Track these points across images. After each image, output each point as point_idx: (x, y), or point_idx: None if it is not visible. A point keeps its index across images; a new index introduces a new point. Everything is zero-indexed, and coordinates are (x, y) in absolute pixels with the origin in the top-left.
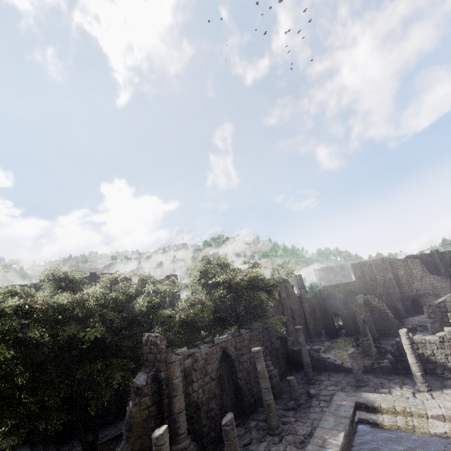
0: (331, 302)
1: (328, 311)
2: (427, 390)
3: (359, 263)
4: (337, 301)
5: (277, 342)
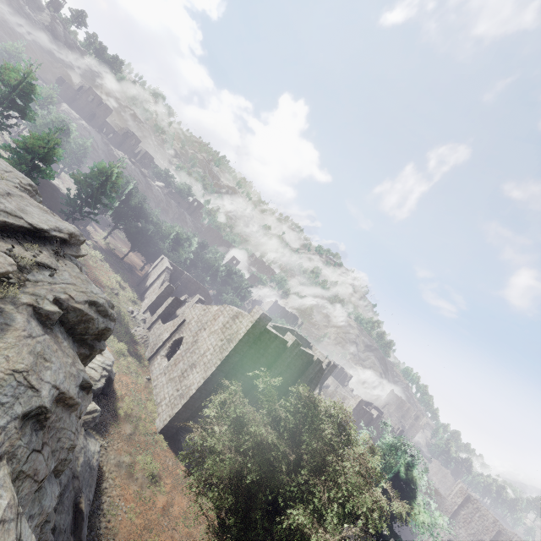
0: None
1: None
2: None
3: (470, 495)
4: None
5: None
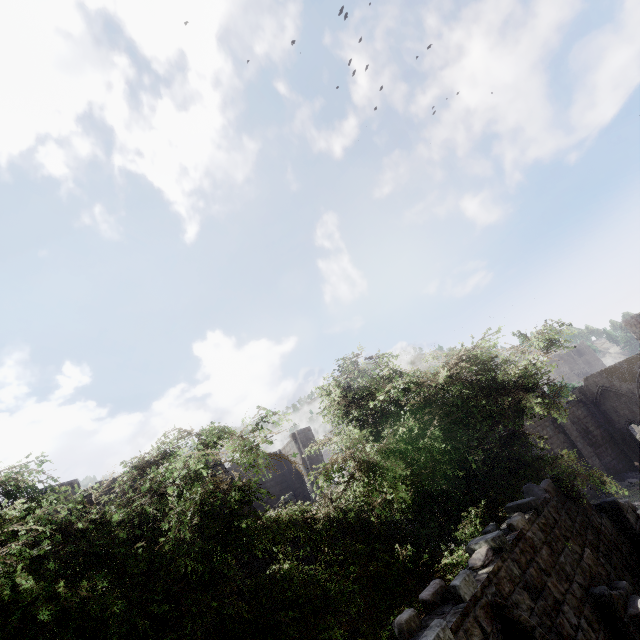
0: (613, 404)
1: (614, 422)
2: None
3: None
4: (624, 398)
5: (605, 524)
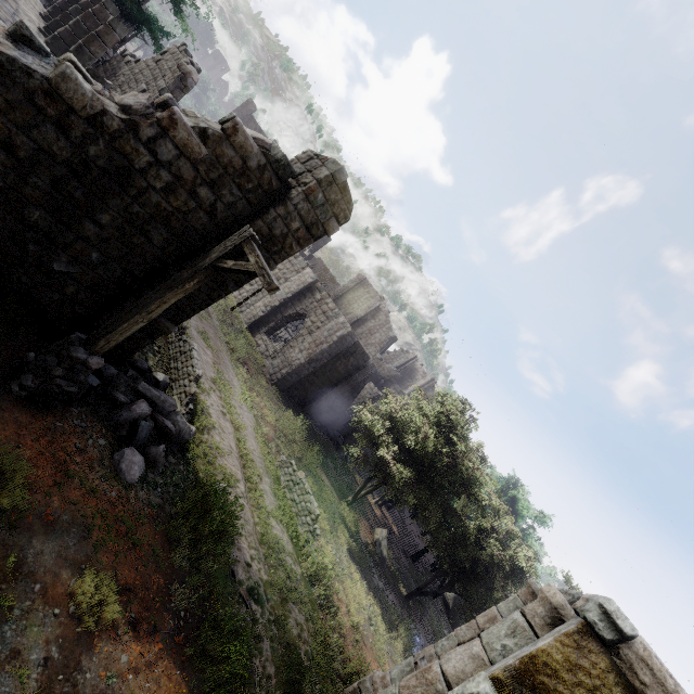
0: None
1: None
2: (41, 13)
3: (366, 281)
4: None
5: None
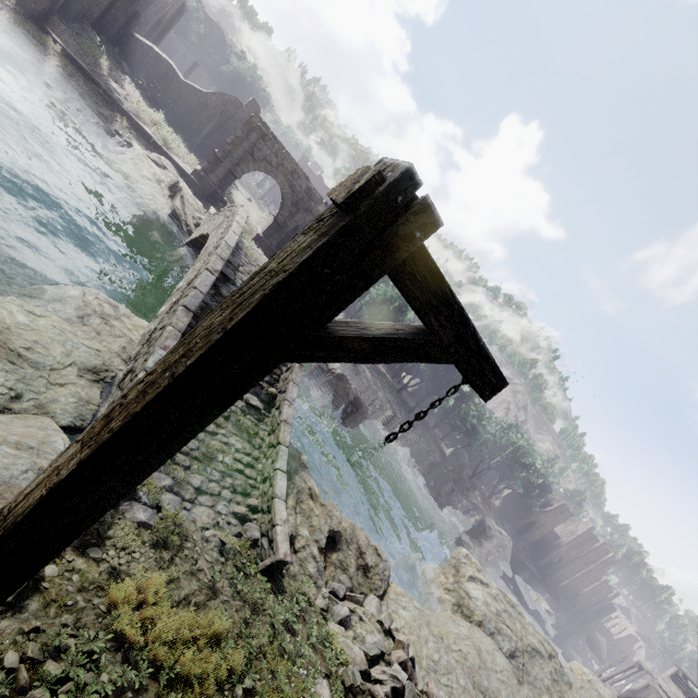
0: None
1: None
2: None
3: None
4: None
5: None
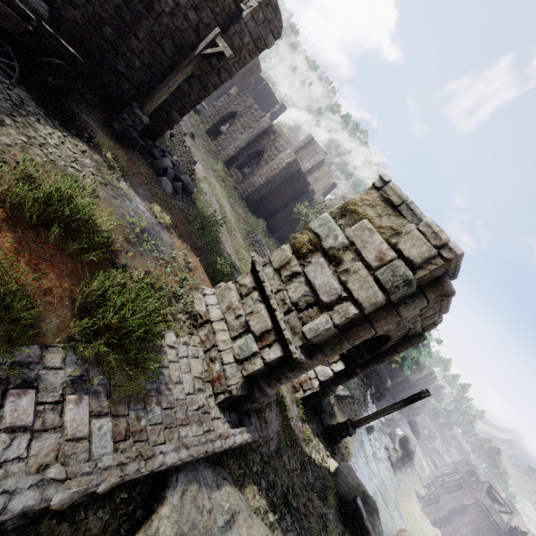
0: None
1: None
2: None
3: (313, 141)
4: None
5: None
